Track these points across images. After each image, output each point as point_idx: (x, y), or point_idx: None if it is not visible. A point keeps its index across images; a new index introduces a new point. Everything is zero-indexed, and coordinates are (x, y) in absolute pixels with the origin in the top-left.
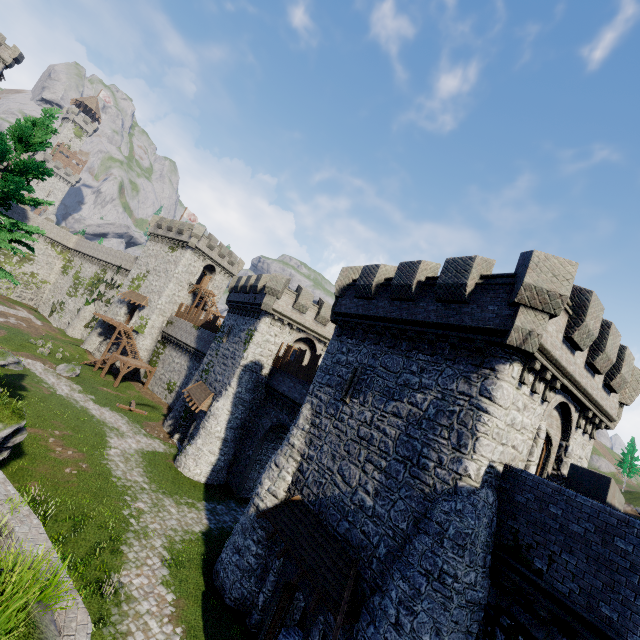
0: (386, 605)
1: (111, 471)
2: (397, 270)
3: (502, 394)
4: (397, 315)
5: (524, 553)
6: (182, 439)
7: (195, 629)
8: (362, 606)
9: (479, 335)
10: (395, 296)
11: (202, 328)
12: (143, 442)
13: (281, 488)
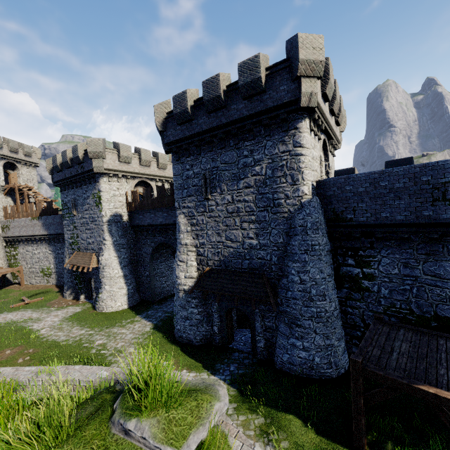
0: (292, 279)
1: (56, 341)
2: (203, 88)
3: (306, 141)
4: (218, 123)
5: (341, 216)
6: (88, 296)
7: (192, 364)
8: (276, 290)
9: (281, 110)
10: (211, 109)
11: (43, 216)
12: (60, 314)
13: (193, 271)
